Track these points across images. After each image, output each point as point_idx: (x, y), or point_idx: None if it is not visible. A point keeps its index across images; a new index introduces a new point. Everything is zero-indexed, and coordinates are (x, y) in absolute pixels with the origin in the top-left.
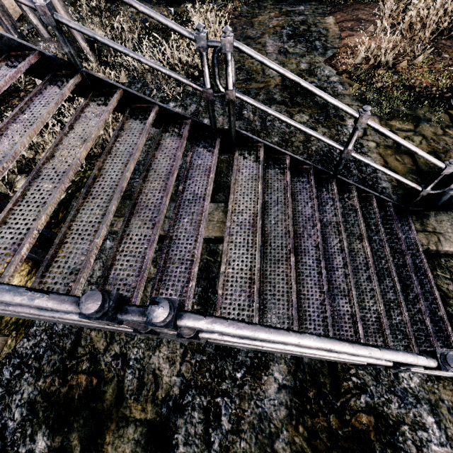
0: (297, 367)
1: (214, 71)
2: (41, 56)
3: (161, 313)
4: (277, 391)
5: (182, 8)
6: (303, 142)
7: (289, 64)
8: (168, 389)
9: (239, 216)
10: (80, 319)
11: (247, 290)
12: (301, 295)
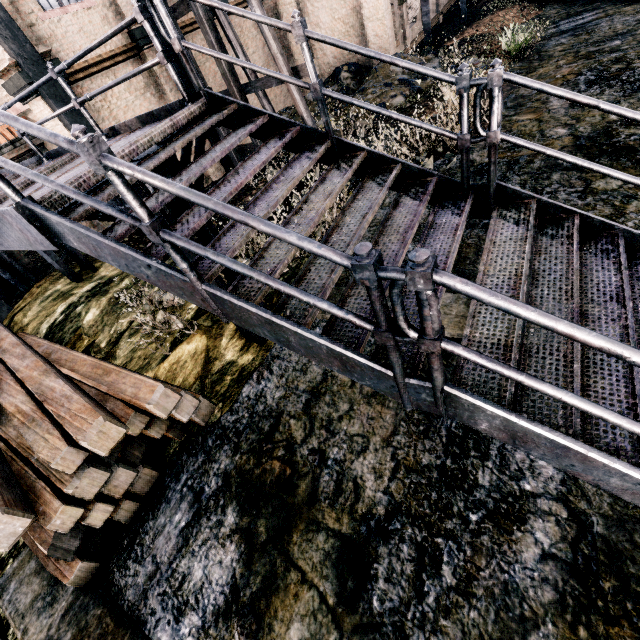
0: (580, 534)
1: (474, 112)
2: (300, 130)
3: (423, 254)
4: (539, 560)
5: (428, 84)
6: (609, 217)
7: (589, 118)
8: (371, 505)
9: (494, 278)
10: (329, 308)
11: (500, 357)
12: (589, 392)
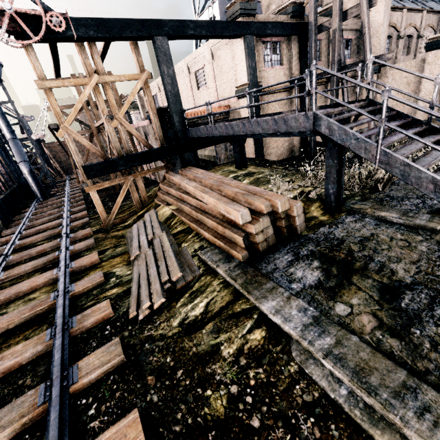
0: None
1: None
2: (411, 120)
3: None
4: None
5: None
6: None
7: None
8: (401, 279)
9: None
10: None
11: None
12: None
